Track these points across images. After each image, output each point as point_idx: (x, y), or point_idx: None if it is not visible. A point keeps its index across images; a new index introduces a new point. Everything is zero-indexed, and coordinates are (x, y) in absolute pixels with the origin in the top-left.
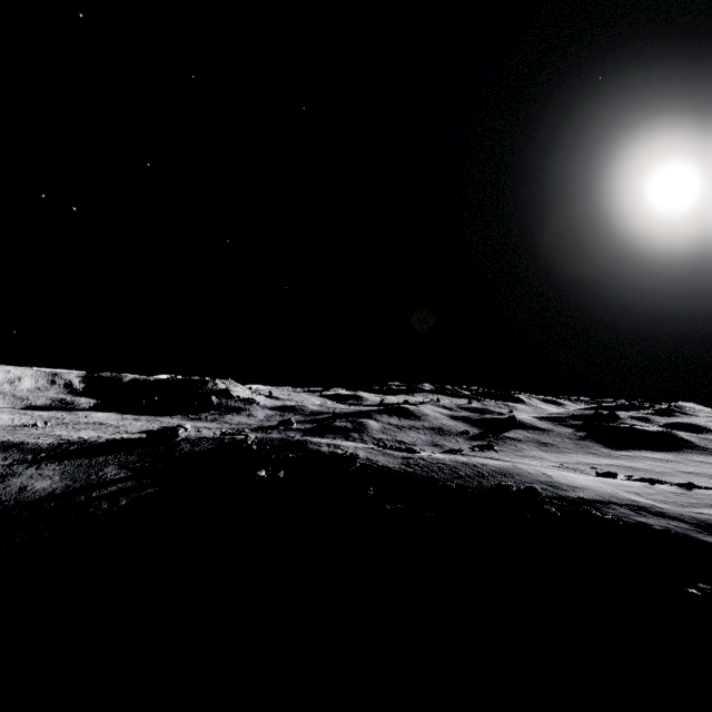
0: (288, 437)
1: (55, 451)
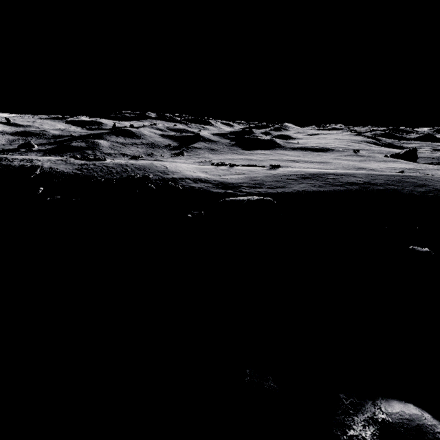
0: None
1: None
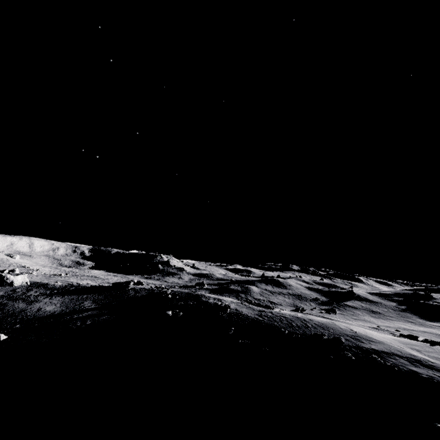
0: (192, 292)
1: (62, 289)
